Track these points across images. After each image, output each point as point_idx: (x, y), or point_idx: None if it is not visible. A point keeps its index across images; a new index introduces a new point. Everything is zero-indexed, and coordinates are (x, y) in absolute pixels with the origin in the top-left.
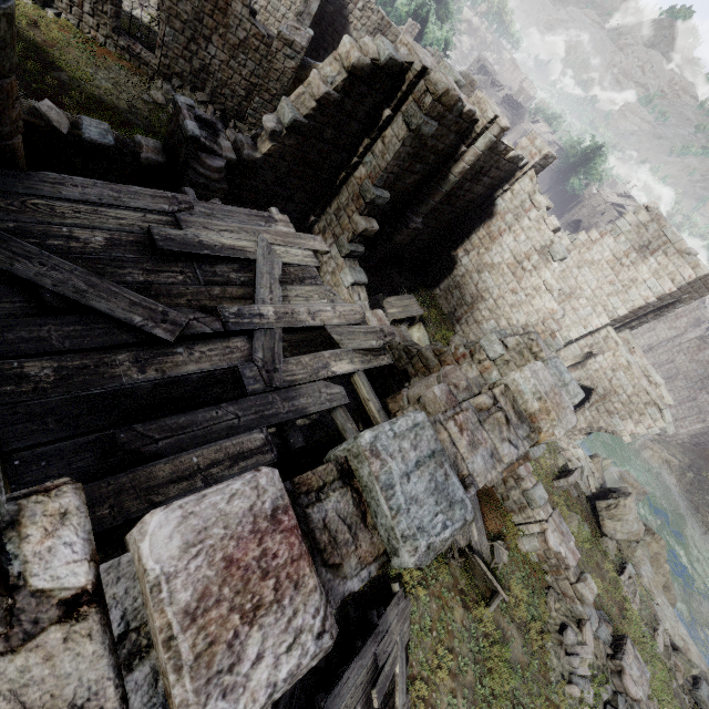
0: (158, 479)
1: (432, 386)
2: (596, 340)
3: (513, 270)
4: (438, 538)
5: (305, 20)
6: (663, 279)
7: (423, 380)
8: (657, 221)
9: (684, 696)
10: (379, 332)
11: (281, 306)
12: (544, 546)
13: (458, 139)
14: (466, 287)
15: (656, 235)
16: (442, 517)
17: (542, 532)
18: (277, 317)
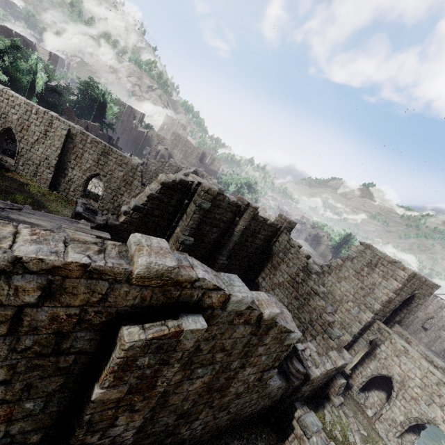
0: None
1: None
2: (374, 332)
3: (291, 284)
4: None
5: None
6: (389, 280)
7: None
8: (368, 248)
9: None
10: None
11: None
12: None
13: (233, 214)
14: None
15: (372, 255)
16: None
17: None
18: None
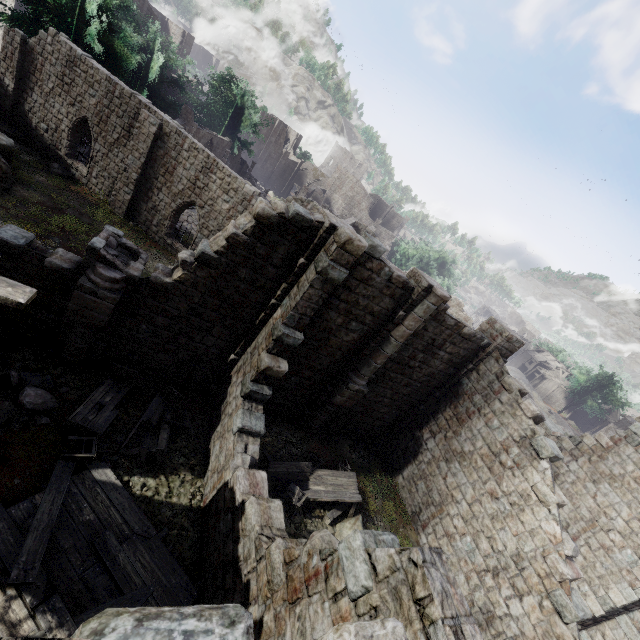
0: None
1: None
2: None
3: (489, 464)
4: None
5: None
6: None
7: None
8: None
9: None
10: None
11: None
12: None
13: (394, 303)
14: (433, 479)
15: None
16: None
17: None
18: None
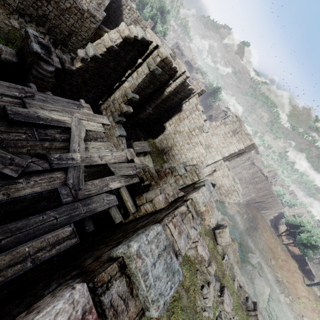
0: (0, 266)
1: (157, 194)
2: (217, 165)
3: (188, 135)
4: (168, 296)
5: (102, 7)
6: (240, 143)
7: (153, 190)
8: (239, 121)
9: (243, 305)
10: (134, 167)
11: (84, 153)
12: (196, 253)
13: (169, 77)
14: (169, 140)
15: (238, 126)
16: (170, 283)
17: (196, 246)
18: (82, 159)
